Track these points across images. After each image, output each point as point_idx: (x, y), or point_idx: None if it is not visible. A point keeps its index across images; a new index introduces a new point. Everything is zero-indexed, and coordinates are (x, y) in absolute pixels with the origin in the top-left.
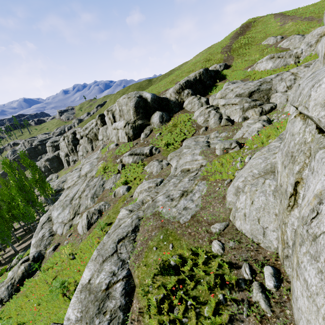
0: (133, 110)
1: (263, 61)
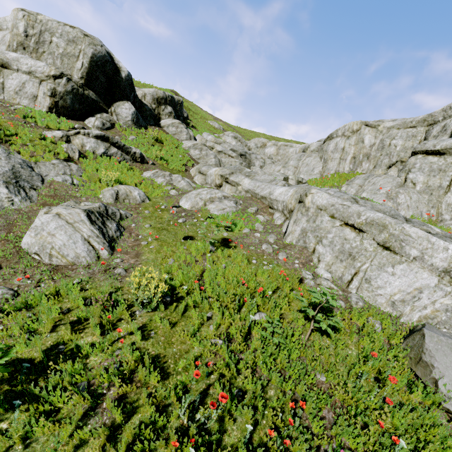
0: (88, 64)
1: (229, 136)
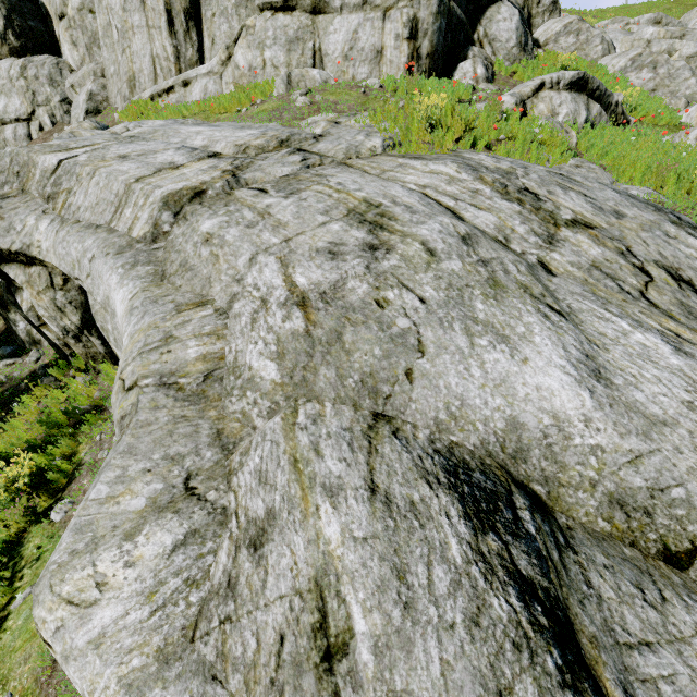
0: None
1: (642, 22)
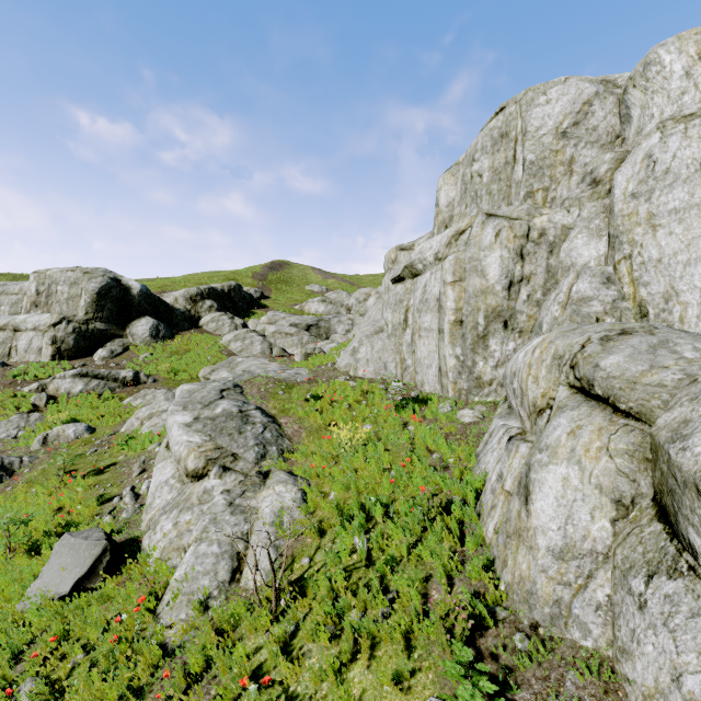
0: (90, 299)
1: (315, 301)
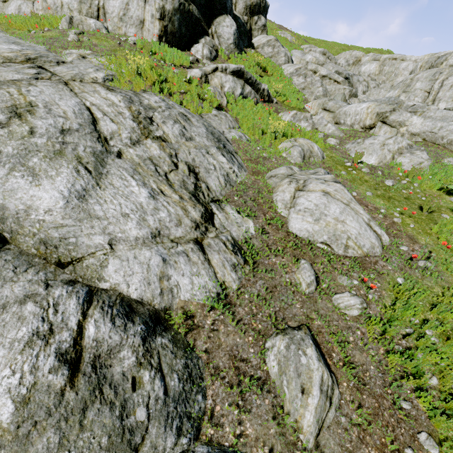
0: None
1: (317, 52)
